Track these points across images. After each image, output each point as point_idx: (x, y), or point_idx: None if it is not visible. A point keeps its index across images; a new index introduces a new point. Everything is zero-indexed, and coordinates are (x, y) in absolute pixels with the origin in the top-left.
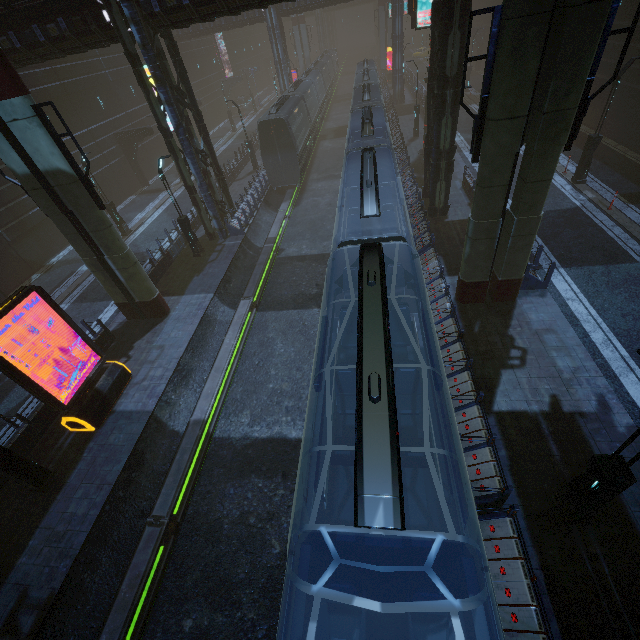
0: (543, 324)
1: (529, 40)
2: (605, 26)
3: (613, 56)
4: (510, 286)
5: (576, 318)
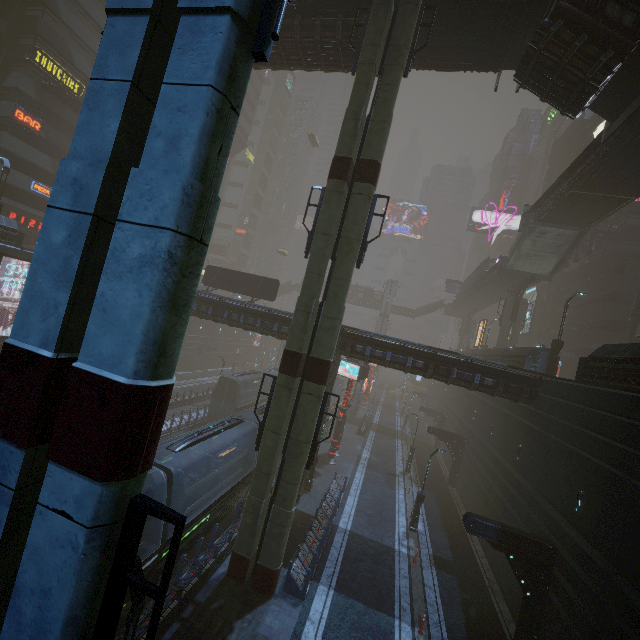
0: (269, 630)
1: (283, 397)
2: (321, 408)
3: (469, 448)
4: (265, 575)
5: (299, 639)
